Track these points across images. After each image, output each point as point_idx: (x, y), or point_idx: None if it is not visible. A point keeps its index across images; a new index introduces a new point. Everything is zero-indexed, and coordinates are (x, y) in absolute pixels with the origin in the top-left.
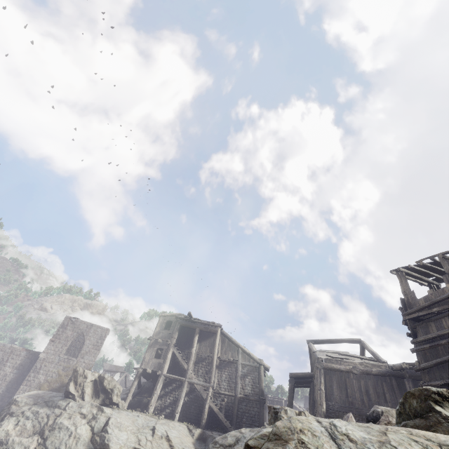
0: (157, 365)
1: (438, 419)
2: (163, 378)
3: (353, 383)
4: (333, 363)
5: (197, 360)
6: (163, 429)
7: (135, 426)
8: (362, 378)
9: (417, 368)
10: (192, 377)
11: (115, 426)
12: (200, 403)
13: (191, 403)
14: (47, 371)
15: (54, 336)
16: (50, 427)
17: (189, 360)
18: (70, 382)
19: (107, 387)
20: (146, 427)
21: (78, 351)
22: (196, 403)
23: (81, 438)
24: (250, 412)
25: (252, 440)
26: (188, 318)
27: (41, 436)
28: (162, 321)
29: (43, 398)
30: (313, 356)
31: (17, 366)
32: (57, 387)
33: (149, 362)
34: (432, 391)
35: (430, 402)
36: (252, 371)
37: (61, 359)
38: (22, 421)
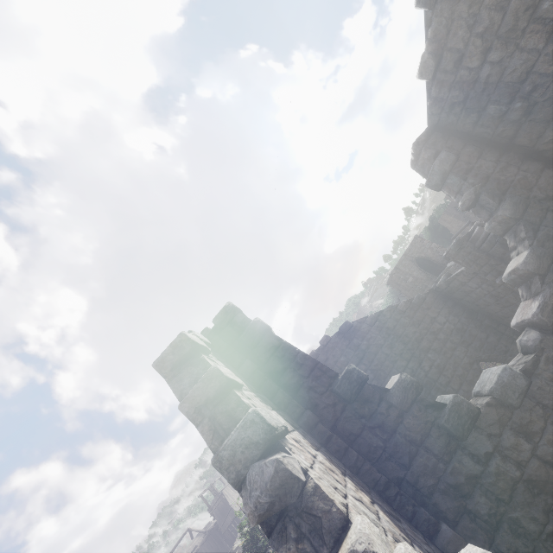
0: None
1: (234, 551)
2: None
3: None
4: None
5: None
6: None
7: None
8: (202, 549)
9: (220, 529)
10: None
11: None
12: None
13: None
14: None
15: None
16: None
17: None
18: None
19: None
20: None
21: None
22: None
23: None
24: None
25: None
26: None
27: None
28: None
29: None
30: None
31: None
32: None
33: None
34: (232, 548)
35: (233, 550)
36: None
37: None
38: None
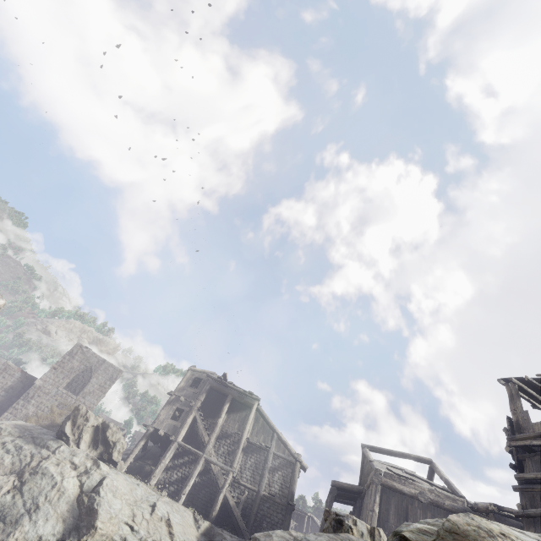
0: (172, 428)
1: None
2: (176, 446)
3: (417, 513)
4: (395, 480)
5: (220, 435)
6: (165, 508)
7: (133, 496)
8: (429, 510)
9: (518, 513)
10: (211, 453)
11: (110, 489)
12: (213, 489)
13: (202, 486)
14: (39, 403)
15: (58, 363)
16: (32, 470)
17: (211, 431)
18: (68, 421)
19: (110, 439)
20: (146, 501)
21: (80, 389)
22: (207, 488)
23: (65, 493)
24: (273, 517)
25: (409, 533)
26: (221, 380)
27: (19, 477)
28: (189, 376)
29: (31, 432)
30: (368, 466)
31: (7, 388)
32: (45, 425)
33: (164, 422)
34: None
35: None
36: (285, 466)
37: (59, 393)
38: (1, 453)
